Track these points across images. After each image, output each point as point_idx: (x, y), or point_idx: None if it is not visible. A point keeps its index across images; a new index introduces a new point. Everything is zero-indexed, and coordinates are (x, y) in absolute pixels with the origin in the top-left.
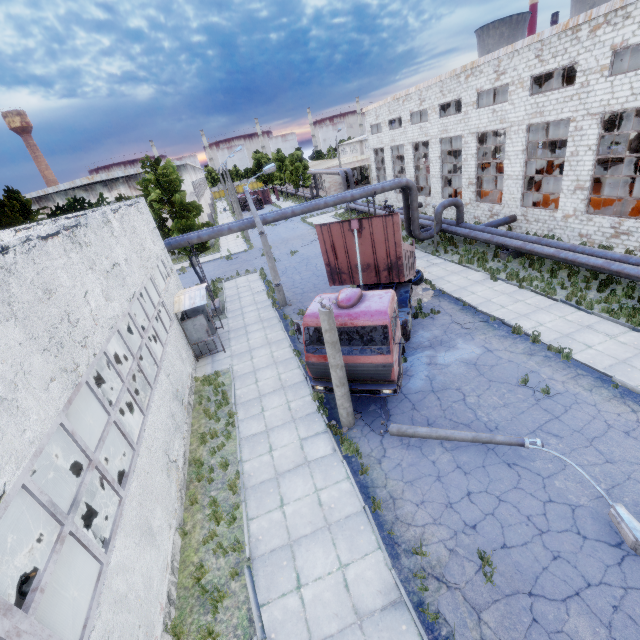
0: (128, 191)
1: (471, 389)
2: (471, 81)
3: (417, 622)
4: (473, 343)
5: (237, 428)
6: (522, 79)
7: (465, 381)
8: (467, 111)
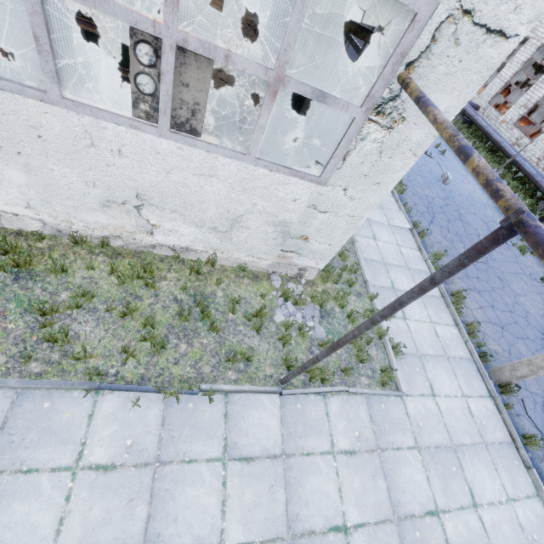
0: None
1: None
2: None
3: None
4: None
5: None
6: None
7: None
8: None
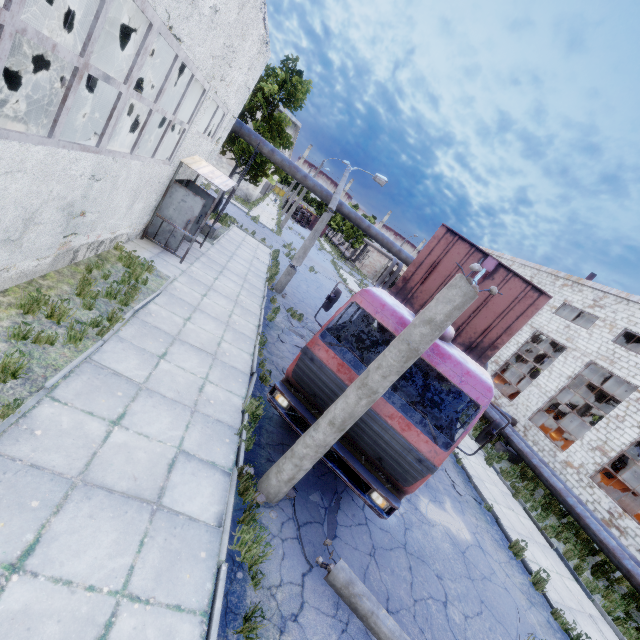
0: None
1: (457, 593)
2: (566, 290)
3: None
4: (463, 519)
5: (103, 340)
6: (615, 324)
7: (450, 571)
8: (543, 308)
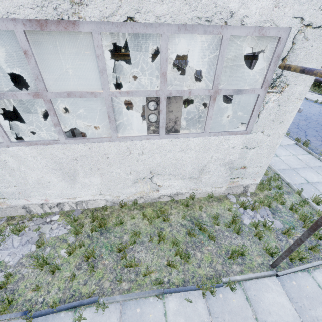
0: None
1: None
2: None
3: None
4: None
5: None
6: None
7: None
8: None
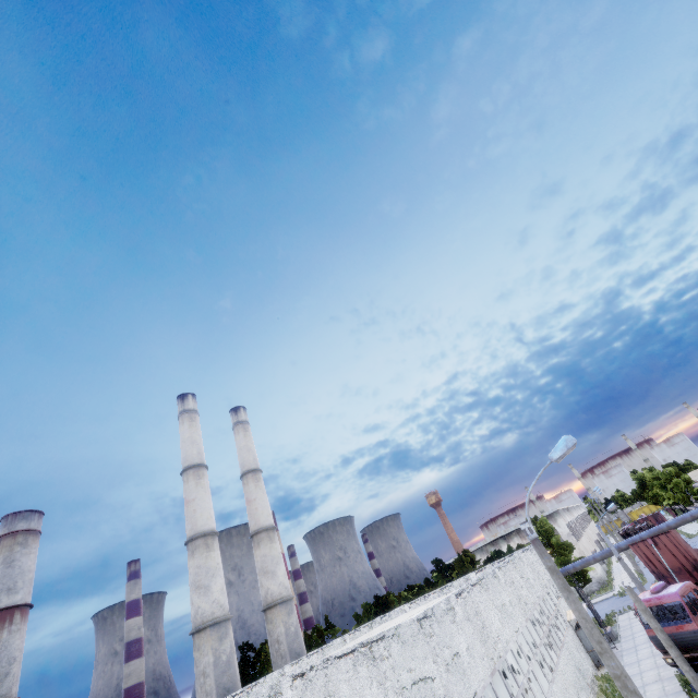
0: (520, 540)
1: None
2: None
3: None
4: None
5: None
6: None
7: None
8: None
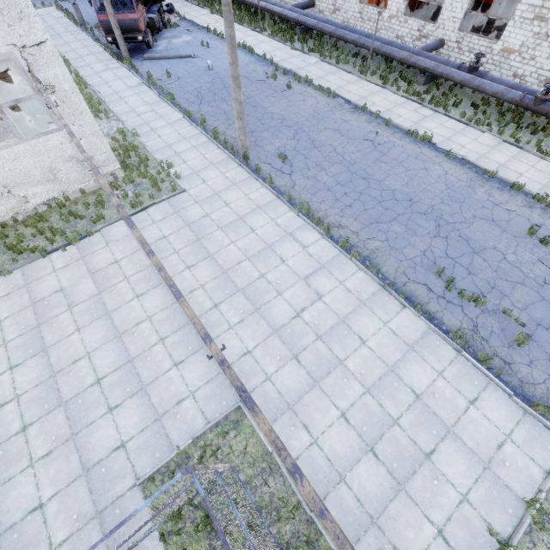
0: None
1: (182, 48)
2: None
3: (146, 84)
4: (190, 36)
5: (72, 64)
6: None
7: (181, 47)
8: None
